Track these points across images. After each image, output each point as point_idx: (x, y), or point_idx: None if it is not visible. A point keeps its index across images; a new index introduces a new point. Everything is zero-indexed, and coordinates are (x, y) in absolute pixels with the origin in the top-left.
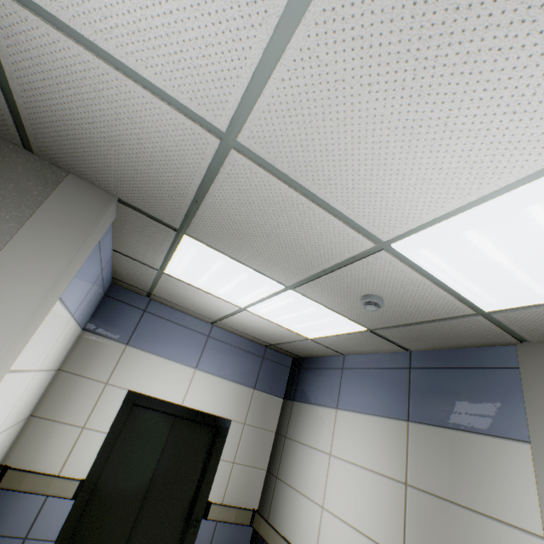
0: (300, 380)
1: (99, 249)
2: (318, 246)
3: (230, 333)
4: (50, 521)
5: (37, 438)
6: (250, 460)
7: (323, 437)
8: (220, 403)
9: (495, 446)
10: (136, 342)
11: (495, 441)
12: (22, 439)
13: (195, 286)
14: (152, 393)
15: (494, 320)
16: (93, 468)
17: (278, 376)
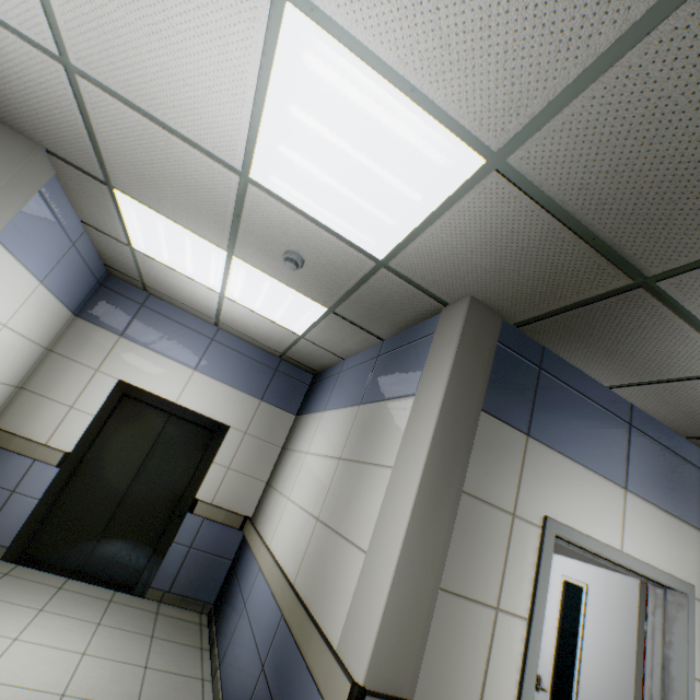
0: (311, 394)
1: (51, 209)
2: (206, 186)
3: (239, 340)
4: (37, 482)
5: (27, 409)
6: (248, 469)
7: (308, 439)
8: (220, 408)
9: (399, 406)
10: (131, 335)
11: (401, 401)
12: (13, 407)
13: (169, 267)
14: (145, 387)
15: (399, 273)
16: (79, 445)
17: (292, 391)
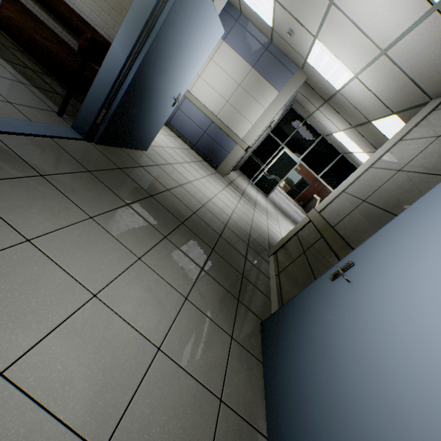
0: None
1: None
2: (305, 19)
3: None
4: None
5: None
6: None
7: None
8: None
9: (271, 89)
10: None
11: (272, 88)
12: None
13: None
14: None
15: (305, 63)
16: None
17: None
